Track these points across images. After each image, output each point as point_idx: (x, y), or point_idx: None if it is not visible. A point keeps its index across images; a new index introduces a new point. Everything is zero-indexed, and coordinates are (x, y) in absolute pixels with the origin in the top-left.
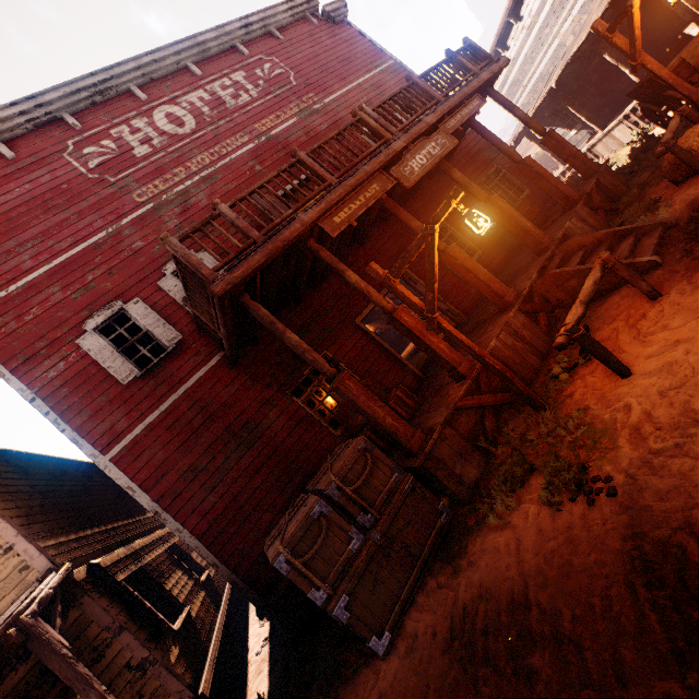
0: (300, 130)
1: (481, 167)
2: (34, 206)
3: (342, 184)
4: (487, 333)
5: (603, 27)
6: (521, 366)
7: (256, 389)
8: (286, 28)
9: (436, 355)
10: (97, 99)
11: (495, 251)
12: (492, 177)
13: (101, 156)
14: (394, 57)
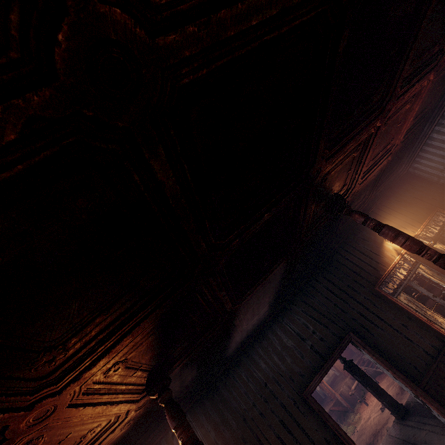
0: None
1: None
2: None
3: None
4: (341, 384)
5: None
6: (351, 398)
7: None
8: None
9: (324, 390)
10: None
11: None
12: None
13: None
14: None
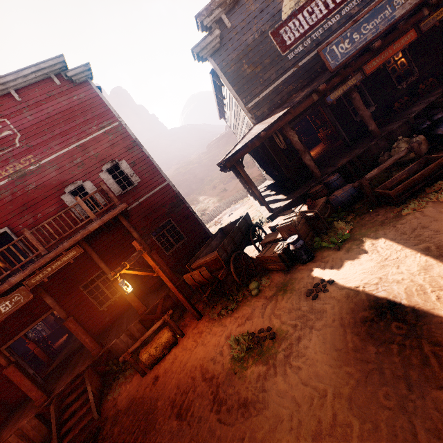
0: (9, 190)
1: (156, 220)
2: None
3: None
4: (22, 419)
5: (138, 247)
6: None
7: None
8: (28, 89)
9: None
10: None
11: (138, 288)
12: (165, 225)
13: None
14: (121, 119)
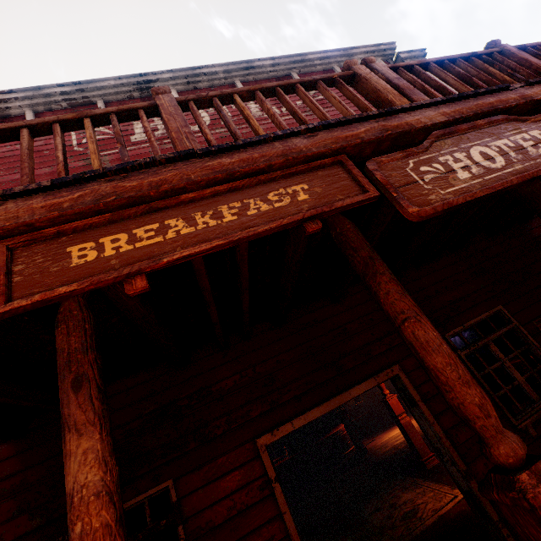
0: None
1: None
2: (6, 162)
3: (192, 159)
4: None
5: None
6: None
7: (6, 505)
8: None
9: None
10: (136, 95)
11: None
12: None
13: (100, 135)
14: None
